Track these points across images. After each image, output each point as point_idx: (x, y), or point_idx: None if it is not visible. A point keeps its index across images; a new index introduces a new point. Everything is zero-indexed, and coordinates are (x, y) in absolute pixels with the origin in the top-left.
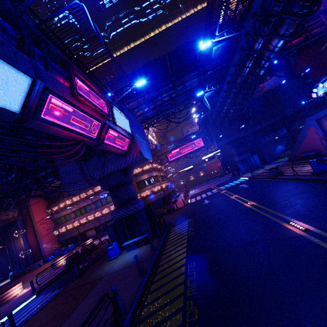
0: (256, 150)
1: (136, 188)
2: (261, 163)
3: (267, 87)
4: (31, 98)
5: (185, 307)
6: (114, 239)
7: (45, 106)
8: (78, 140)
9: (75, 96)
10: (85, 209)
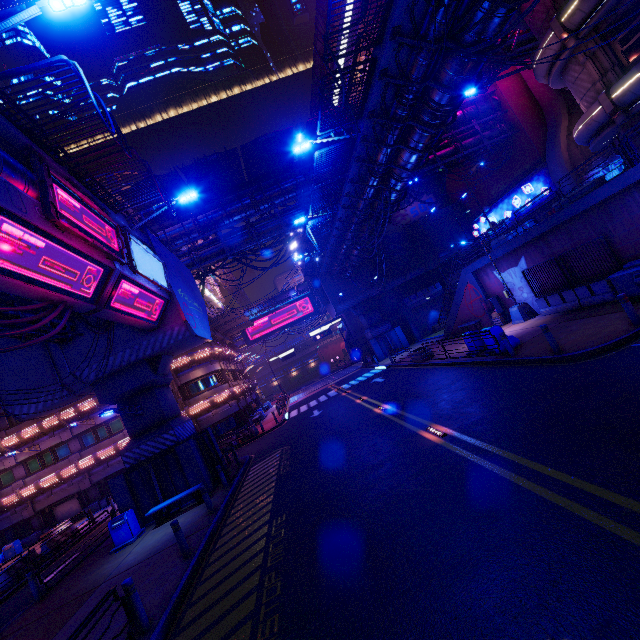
0: (399, 320)
1: (179, 397)
2: (408, 340)
3: (412, 216)
4: None
5: (262, 584)
6: (128, 506)
7: None
8: (54, 301)
9: (52, 219)
10: (53, 453)
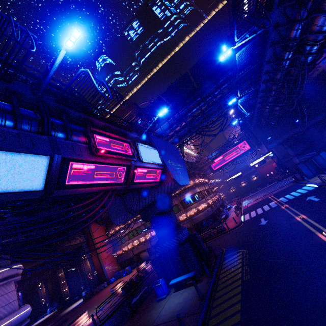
0: (323, 146)
1: (181, 207)
2: None
3: (324, 66)
4: (52, 173)
5: None
6: (161, 275)
7: (67, 173)
8: (107, 189)
9: (94, 154)
10: (136, 231)
